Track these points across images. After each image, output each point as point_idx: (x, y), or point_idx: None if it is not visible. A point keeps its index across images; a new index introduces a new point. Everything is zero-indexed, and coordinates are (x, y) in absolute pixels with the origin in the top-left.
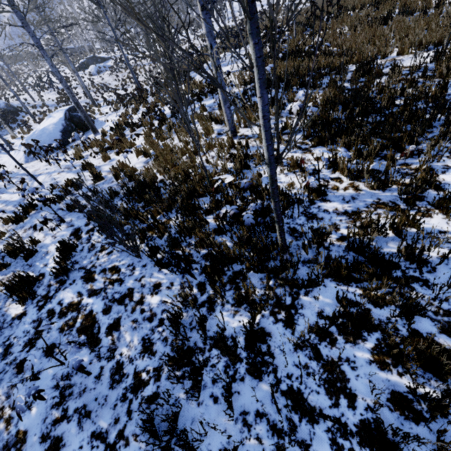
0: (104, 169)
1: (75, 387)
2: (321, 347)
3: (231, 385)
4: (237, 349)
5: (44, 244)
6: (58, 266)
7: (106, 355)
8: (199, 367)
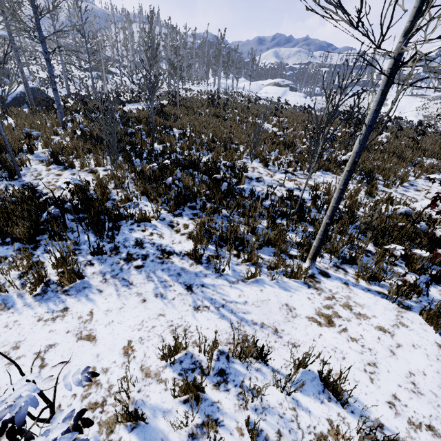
0: None
1: None
2: None
3: None
4: None
5: None
6: None
7: None
8: None
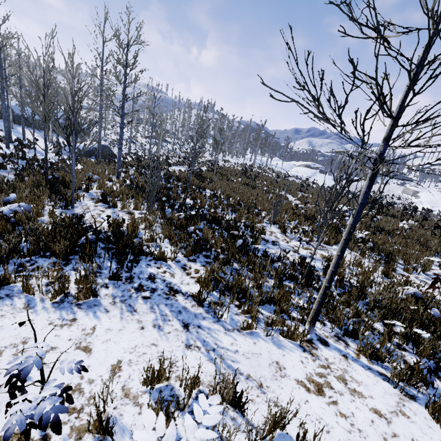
0: None
1: None
2: None
3: None
4: None
5: None
6: None
7: None
8: None
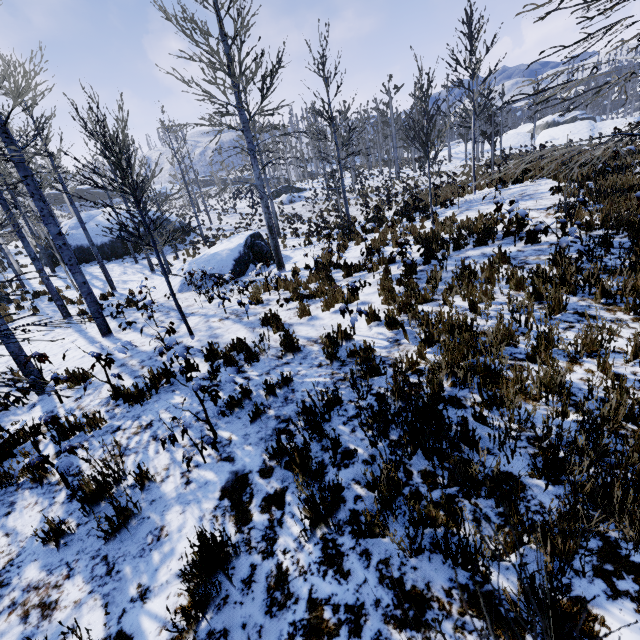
0: (300, 332)
1: None
2: None
3: None
4: None
5: (159, 495)
6: (173, 629)
7: None
8: None
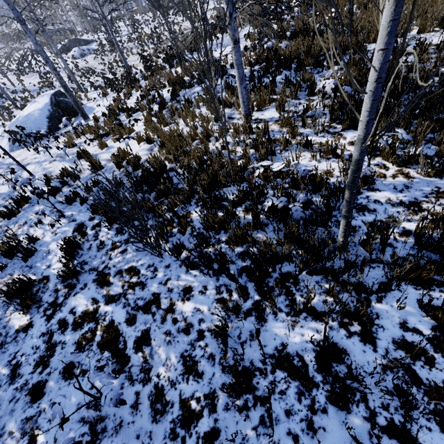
0: (102, 157)
1: (108, 420)
2: (417, 368)
3: (312, 419)
4: (308, 370)
5: (43, 242)
6: (64, 268)
7: (139, 377)
8: (268, 396)
